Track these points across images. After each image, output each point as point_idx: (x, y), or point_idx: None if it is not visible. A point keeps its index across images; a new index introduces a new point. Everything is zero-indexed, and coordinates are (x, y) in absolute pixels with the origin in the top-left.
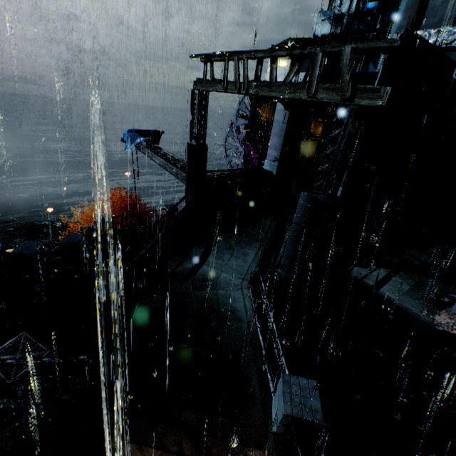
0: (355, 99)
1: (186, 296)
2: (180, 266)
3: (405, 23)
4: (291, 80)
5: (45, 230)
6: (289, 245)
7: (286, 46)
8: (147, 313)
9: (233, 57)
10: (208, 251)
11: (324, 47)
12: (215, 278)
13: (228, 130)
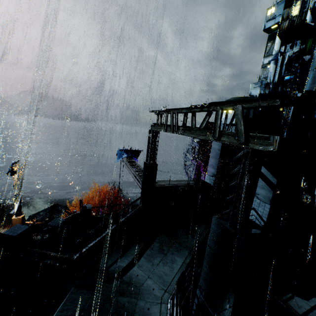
0: (250, 143)
1: (107, 301)
2: (115, 263)
3: (314, 85)
4: (204, 126)
5: (59, 208)
6: (205, 267)
7: (198, 106)
8: (67, 315)
9: (170, 112)
10: (142, 251)
11: (222, 106)
12: (140, 283)
13: (187, 150)
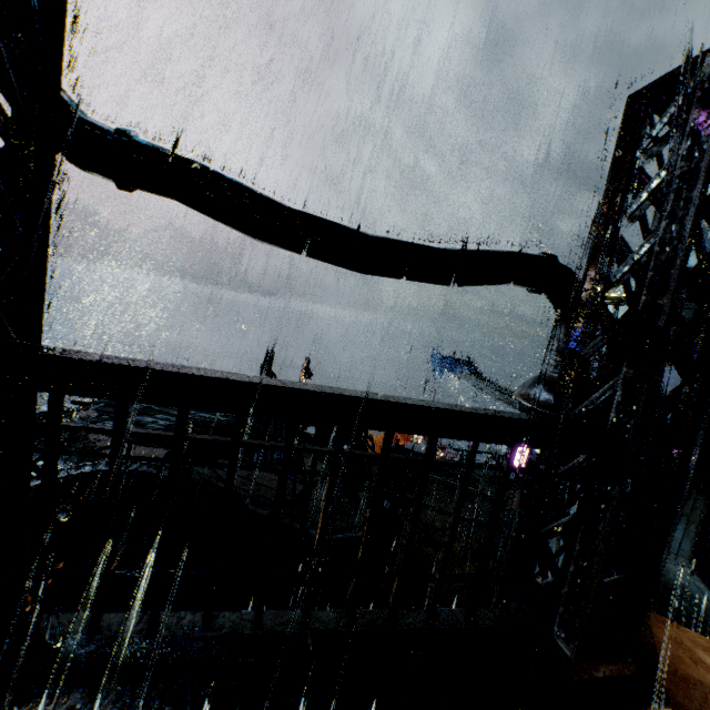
0: None
1: None
2: None
3: None
4: None
5: None
6: None
7: None
8: None
9: None
10: None
11: None
12: None
13: None
